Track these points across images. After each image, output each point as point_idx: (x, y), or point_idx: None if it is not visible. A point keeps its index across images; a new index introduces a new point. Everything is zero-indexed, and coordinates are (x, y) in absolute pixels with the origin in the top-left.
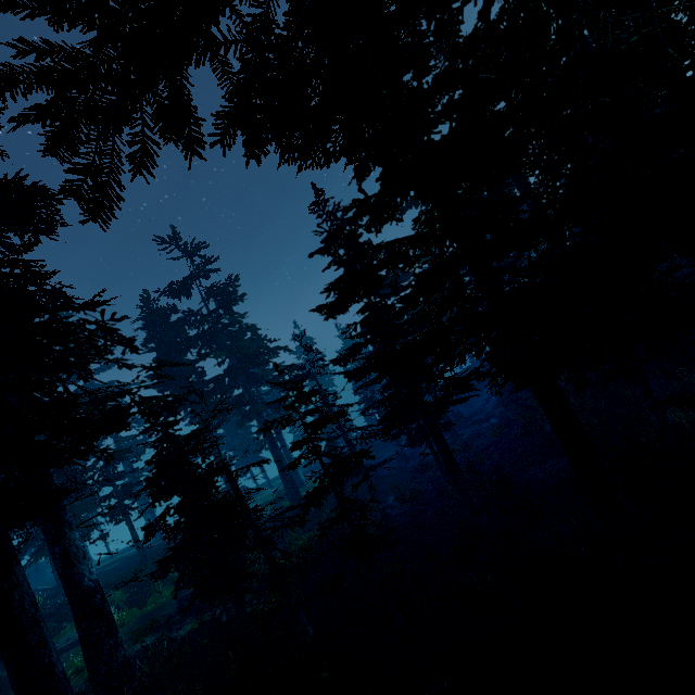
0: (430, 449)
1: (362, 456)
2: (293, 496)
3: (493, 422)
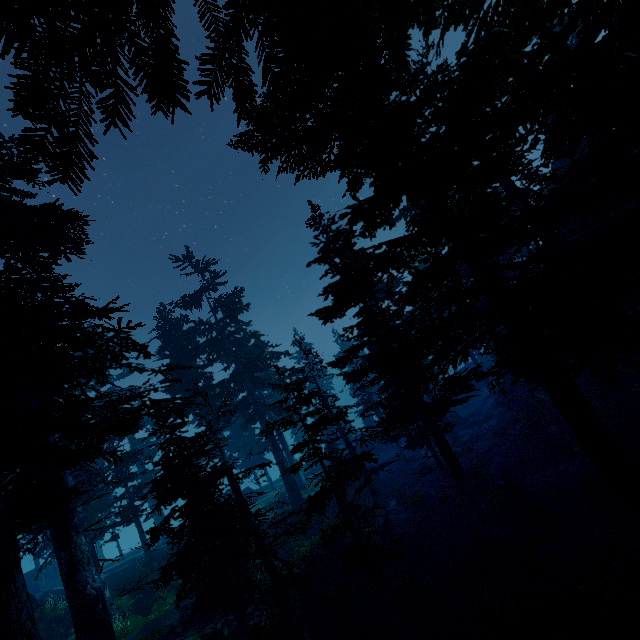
0: (431, 451)
1: (363, 459)
2: (295, 499)
3: (493, 424)
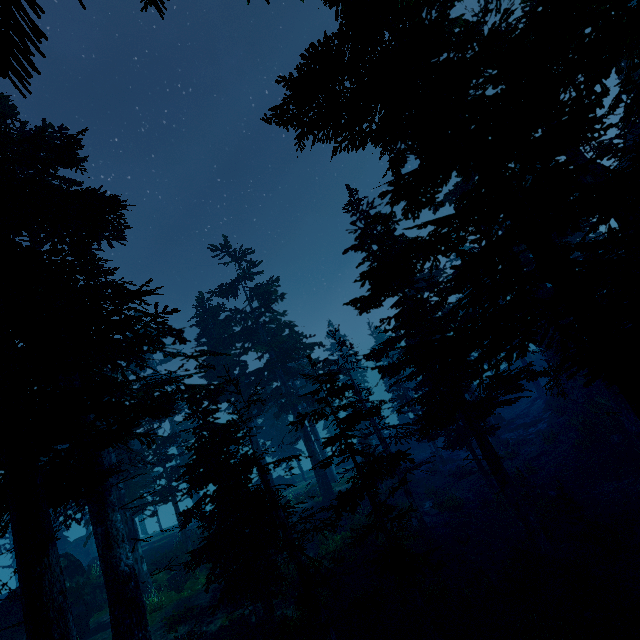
0: (471, 453)
1: (399, 458)
2: (326, 492)
3: (542, 428)
